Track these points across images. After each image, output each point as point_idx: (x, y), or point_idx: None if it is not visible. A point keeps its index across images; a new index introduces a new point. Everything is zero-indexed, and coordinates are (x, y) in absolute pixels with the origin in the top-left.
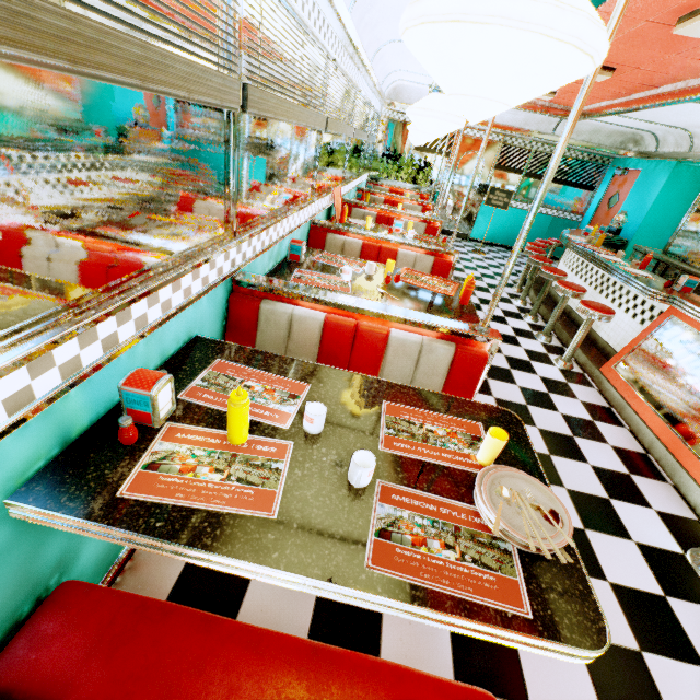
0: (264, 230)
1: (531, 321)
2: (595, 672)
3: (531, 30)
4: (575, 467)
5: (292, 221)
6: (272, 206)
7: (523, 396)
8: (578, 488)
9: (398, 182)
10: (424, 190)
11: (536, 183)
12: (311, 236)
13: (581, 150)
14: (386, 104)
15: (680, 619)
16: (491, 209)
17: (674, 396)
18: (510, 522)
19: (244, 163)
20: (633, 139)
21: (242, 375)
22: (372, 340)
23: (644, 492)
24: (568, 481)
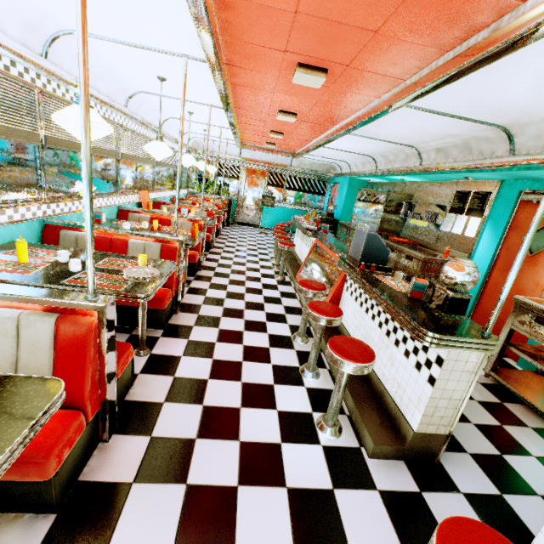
0: (69, 201)
1: (274, 262)
2: (214, 367)
3: (72, 123)
4: (256, 313)
5: (98, 203)
6: (78, 192)
7: (245, 290)
8: (251, 319)
9: (207, 194)
10: (225, 199)
11: (293, 192)
12: (119, 215)
13: (313, 174)
14: (191, 150)
15: (271, 353)
16: (270, 209)
17: (312, 277)
18: (130, 274)
19: (51, 168)
20: (332, 167)
21: (36, 250)
22: (120, 244)
23: (288, 319)
24: (247, 317)
